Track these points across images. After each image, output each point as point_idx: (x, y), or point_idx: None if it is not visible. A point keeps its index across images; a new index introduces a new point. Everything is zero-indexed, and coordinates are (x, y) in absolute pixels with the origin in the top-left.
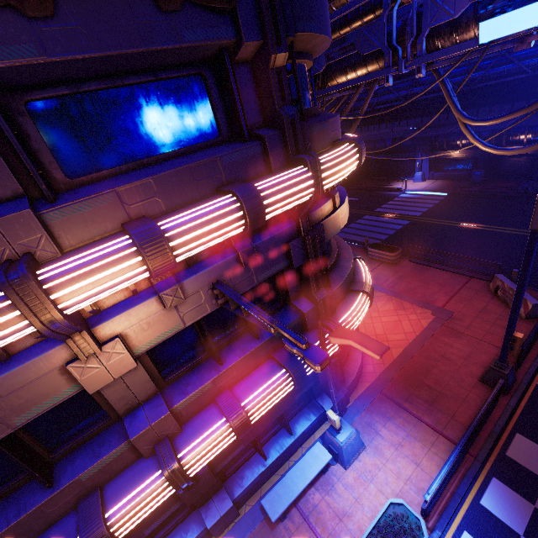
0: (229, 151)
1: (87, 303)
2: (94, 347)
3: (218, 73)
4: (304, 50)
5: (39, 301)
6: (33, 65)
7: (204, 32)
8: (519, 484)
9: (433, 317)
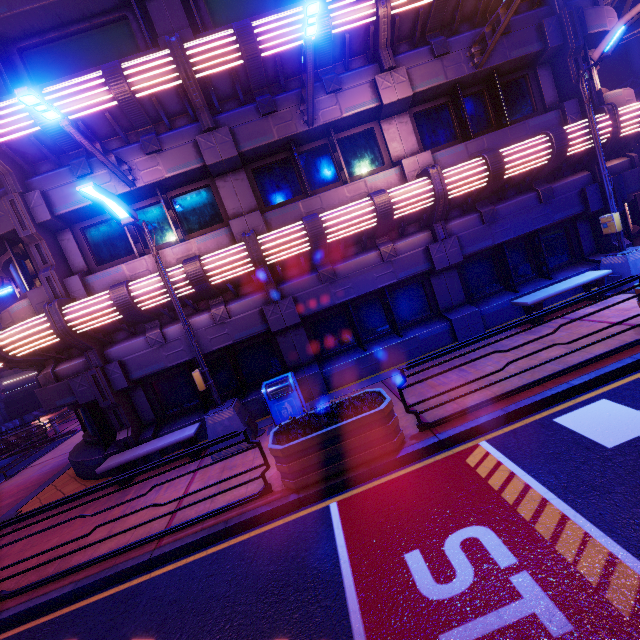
0: None
1: (398, 10)
2: (392, 61)
3: None
4: None
5: None
6: None
7: None
8: None
9: None
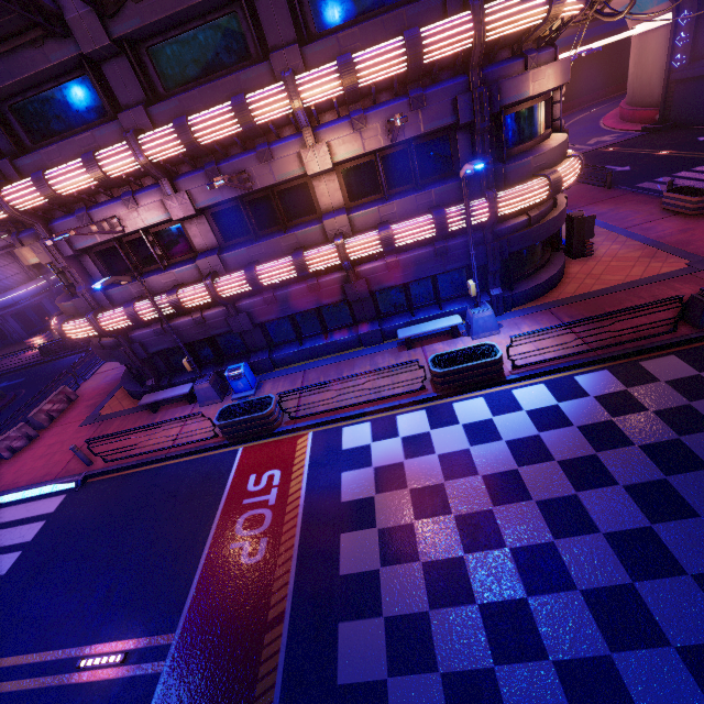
0: (413, 5)
1: (312, 102)
2: (313, 140)
3: None
4: None
5: (294, 90)
6: None
7: None
8: (628, 378)
9: (685, 266)
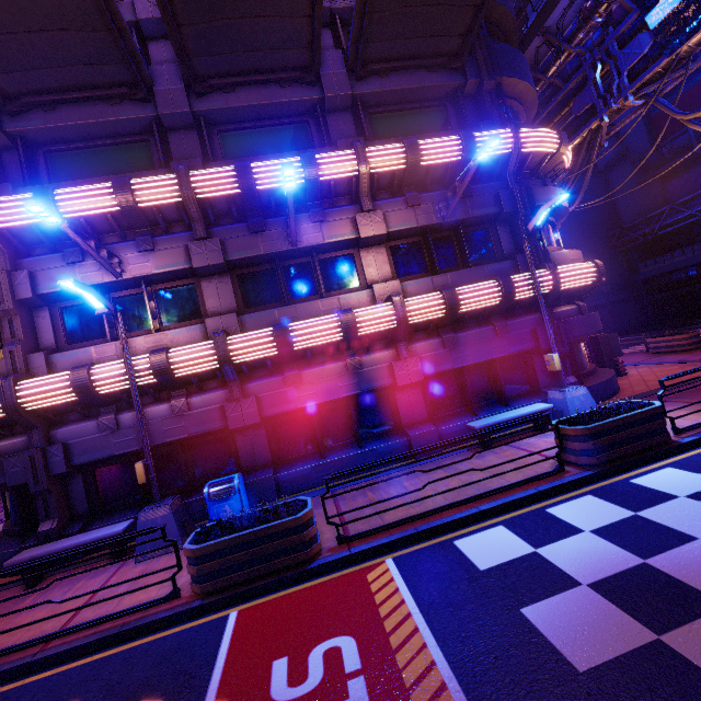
0: (456, 130)
1: (377, 170)
2: (371, 205)
3: (454, 103)
4: (513, 95)
5: (363, 154)
6: (377, 93)
7: (448, 79)
8: None
9: None
